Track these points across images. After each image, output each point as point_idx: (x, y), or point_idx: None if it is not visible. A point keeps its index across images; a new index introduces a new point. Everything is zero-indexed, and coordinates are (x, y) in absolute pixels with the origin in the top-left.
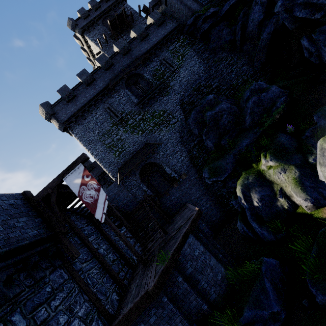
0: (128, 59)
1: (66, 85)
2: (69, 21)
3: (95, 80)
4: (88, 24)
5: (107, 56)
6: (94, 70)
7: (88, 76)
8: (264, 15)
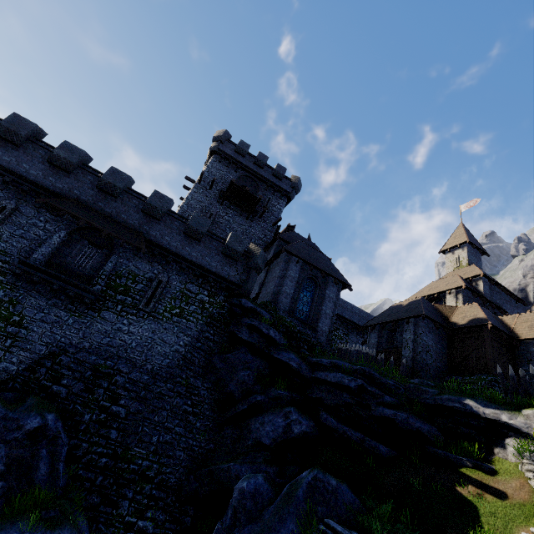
0: (136, 220)
1: (35, 126)
2: (222, 132)
3: (69, 174)
4: (230, 157)
5: (125, 183)
6: (95, 169)
7: (68, 160)
8: (271, 444)
